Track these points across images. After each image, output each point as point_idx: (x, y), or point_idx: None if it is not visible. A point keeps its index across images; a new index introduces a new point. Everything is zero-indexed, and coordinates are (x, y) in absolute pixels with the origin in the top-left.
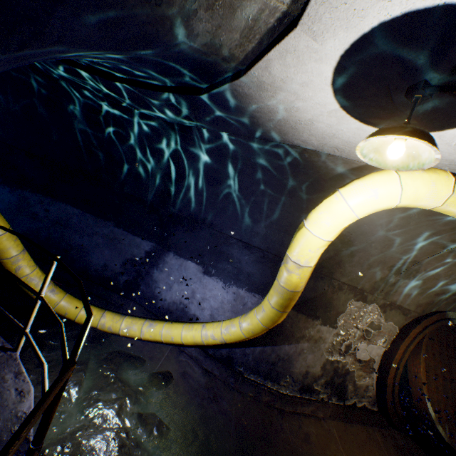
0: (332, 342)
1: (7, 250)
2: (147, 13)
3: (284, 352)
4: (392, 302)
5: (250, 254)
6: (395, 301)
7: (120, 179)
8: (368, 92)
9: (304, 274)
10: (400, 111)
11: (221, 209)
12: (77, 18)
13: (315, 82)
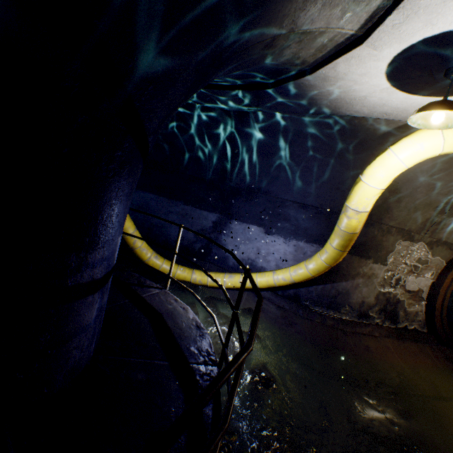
0: (383, 277)
1: (128, 229)
2: (259, 55)
3: (342, 287)
4: (439, 239)
5: (305, 212)
6: (441, 238)
7: (184, 164)
8: (414, 75)
9: (362, 218)
10: (440, 84)
11: (275, 177)
12: (223, 70)
13: (371, 73)
